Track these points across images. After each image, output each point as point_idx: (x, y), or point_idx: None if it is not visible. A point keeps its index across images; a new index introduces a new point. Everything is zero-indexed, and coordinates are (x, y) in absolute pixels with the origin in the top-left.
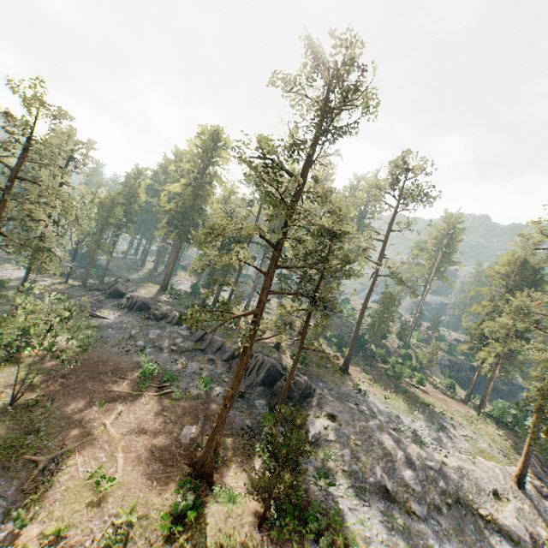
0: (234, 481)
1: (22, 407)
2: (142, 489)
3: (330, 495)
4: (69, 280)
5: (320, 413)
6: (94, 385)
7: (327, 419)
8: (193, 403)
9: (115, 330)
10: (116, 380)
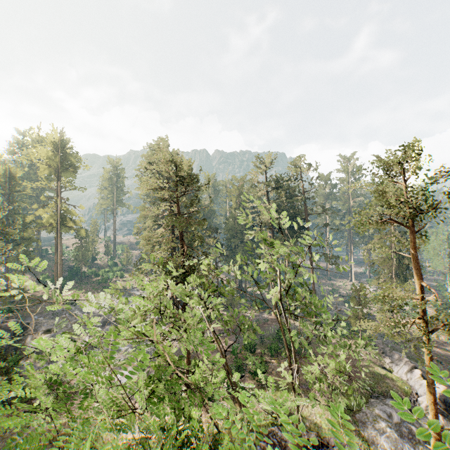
0: None
1: None
2: None
3: None
4: None
5: (37, 334)
6: None
7: (45, 335)
8: None
9: None
10: None
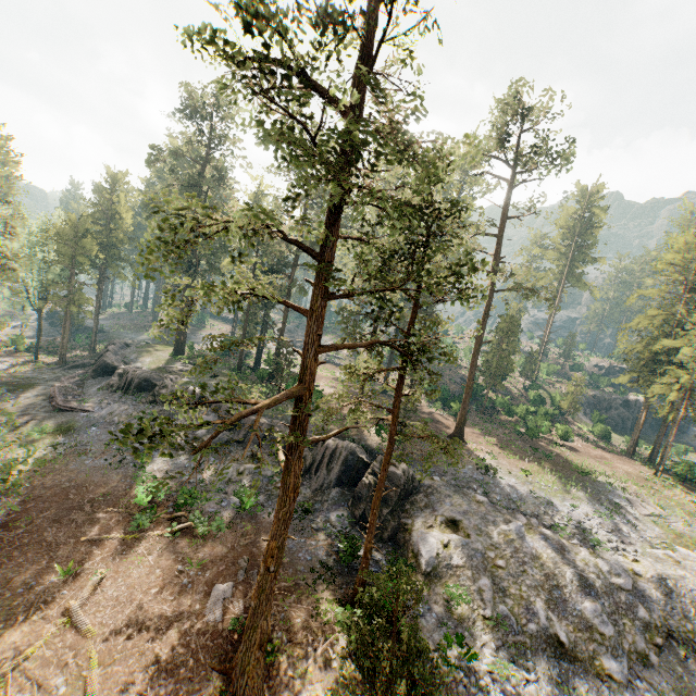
0: (303, 687)
1: None
2: None
3: (472, 673)
4: (42, 356)
5: (434, 519)
6: (58, 534)
7: (446, 529)
8: (229, 537)
9: (101, 429)
10: (98, 517)
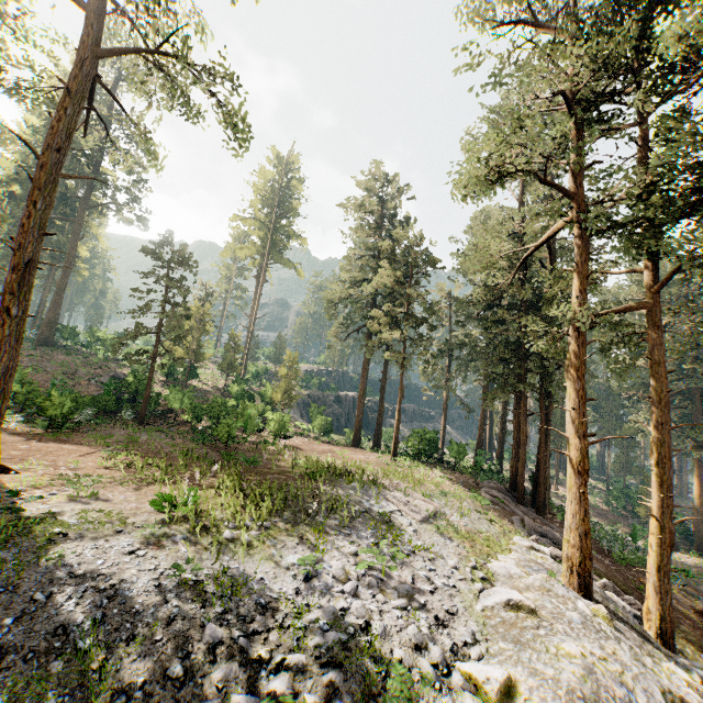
0: None
1: None
2: None
3: None
4: None
5: None
6: None
7: None
8: None
9: None
10: None
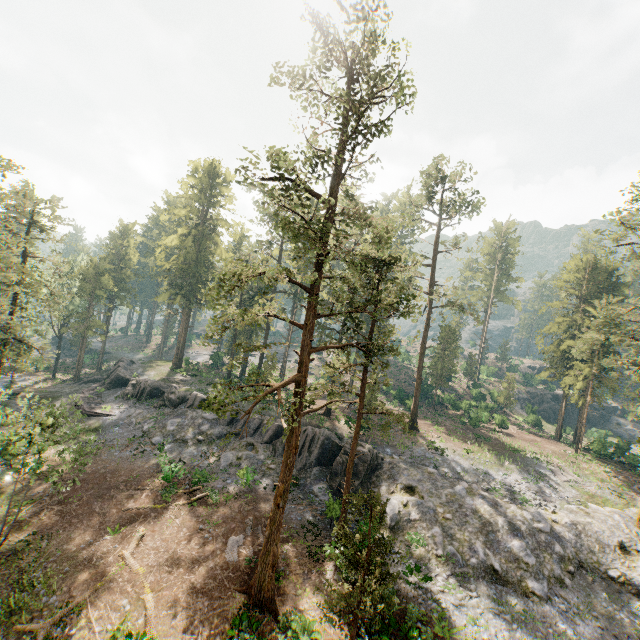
0: (304, 601)
1: (8, 555)
2: (184, 639)
3: (428, 592)
4: (58, 374)
5: (395, 486)
6: (103, 506)
7: (405, 494)
8: (236, 505)
9: (122, 429)
10: (132, 494)
